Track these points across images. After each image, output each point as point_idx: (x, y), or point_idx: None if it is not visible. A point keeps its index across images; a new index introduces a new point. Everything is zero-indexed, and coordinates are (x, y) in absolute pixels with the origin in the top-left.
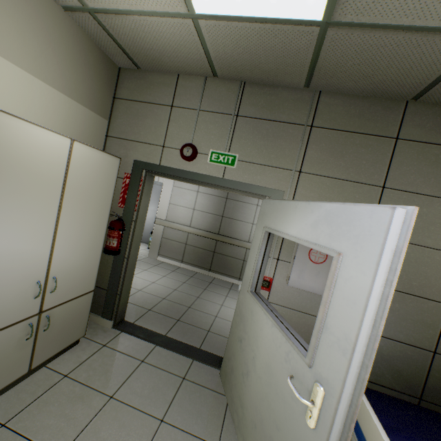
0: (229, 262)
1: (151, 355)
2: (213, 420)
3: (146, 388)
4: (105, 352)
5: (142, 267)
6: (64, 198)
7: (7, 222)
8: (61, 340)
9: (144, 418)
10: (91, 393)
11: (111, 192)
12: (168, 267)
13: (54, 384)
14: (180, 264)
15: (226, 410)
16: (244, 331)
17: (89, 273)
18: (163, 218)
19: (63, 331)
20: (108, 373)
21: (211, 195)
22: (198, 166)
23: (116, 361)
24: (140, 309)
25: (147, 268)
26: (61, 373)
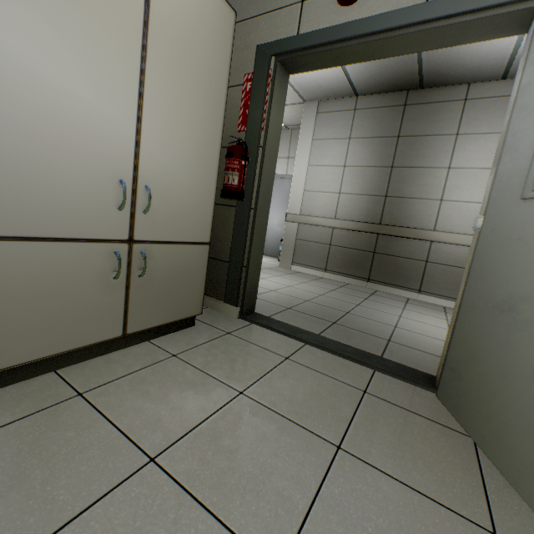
0: (399, 267)
1: (299, 353)
2: (454, 473)
3: (298, 393)
4: (229, 340)
5: (272, 273)
6: (149, 37)
7: (53, 25)
8: (167, 305)
9: (301, 435)
10: (209, 382)
11: (224, 74)
12: (306, 276)
13: (156, 362)
14: (323, 273)
15: (478, 461)
16: (525, 283)
17: (200, 210)
18: (296, 213)
19: (169, 292)
20: (234, 363)
21: (365, 167)
22: (370, 5)
23: (245, 351)
24: (276, 306)
25: (280, 274)
26: (168, 352)
